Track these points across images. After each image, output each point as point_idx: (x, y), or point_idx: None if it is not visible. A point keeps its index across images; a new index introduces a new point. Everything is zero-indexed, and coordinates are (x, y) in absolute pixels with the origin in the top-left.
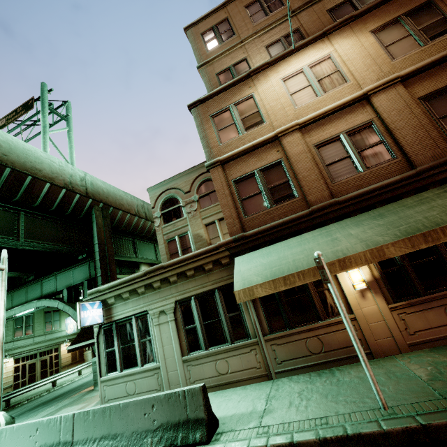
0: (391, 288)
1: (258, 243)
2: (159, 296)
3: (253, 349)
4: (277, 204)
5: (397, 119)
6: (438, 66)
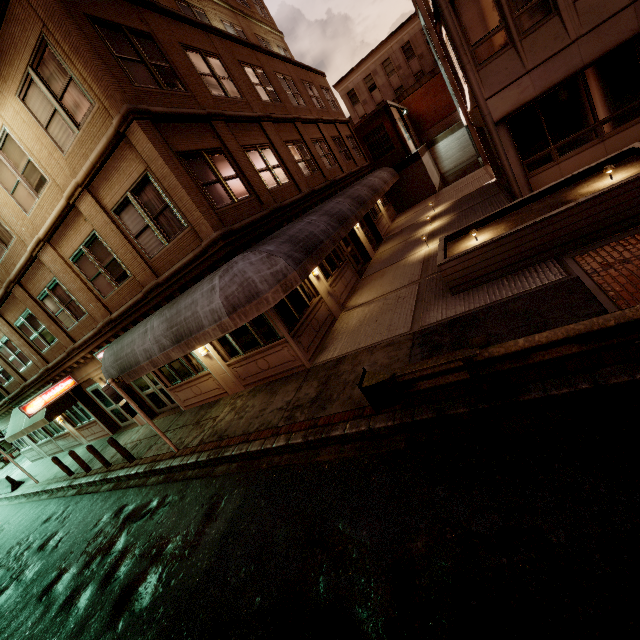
0: (73, 421)
1: (16, 402)
2: (7, 422)
3: (52, 442)
4: (10, 381)
5: (14, 339)
6: (6, 302)
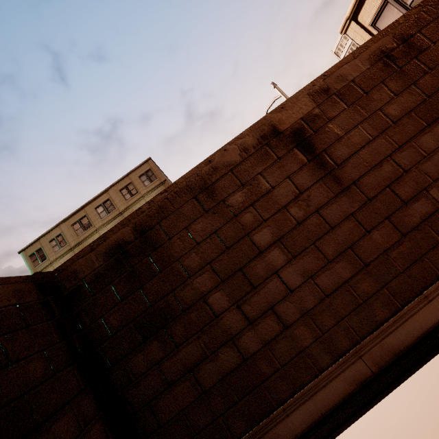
0: None
1: None
2: None
3: None
4: None
5: None
6: None
